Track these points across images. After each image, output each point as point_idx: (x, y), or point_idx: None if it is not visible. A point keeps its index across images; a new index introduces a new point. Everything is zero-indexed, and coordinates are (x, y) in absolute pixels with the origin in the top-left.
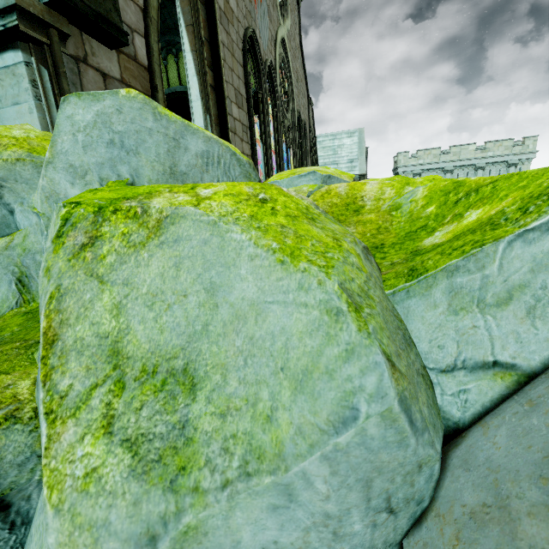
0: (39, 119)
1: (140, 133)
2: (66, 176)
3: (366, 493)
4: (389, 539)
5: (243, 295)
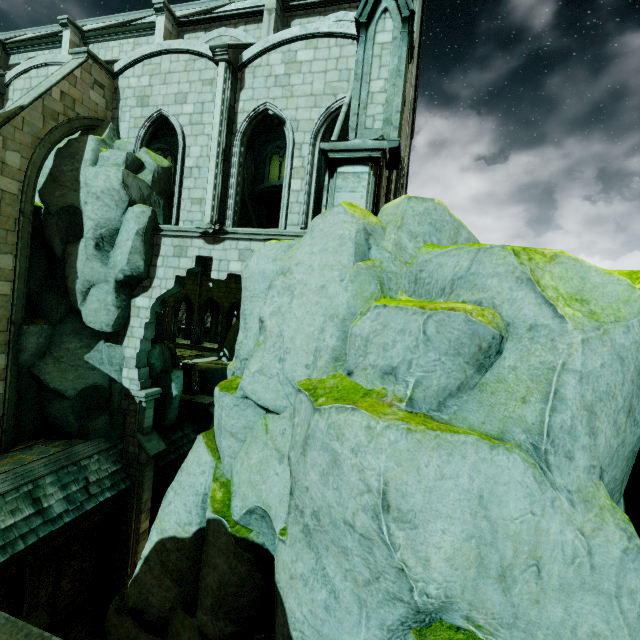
0: (365, 202)
1: (443, 222)
2: (407, 236)
3: None
4: None
5: (595, 281)
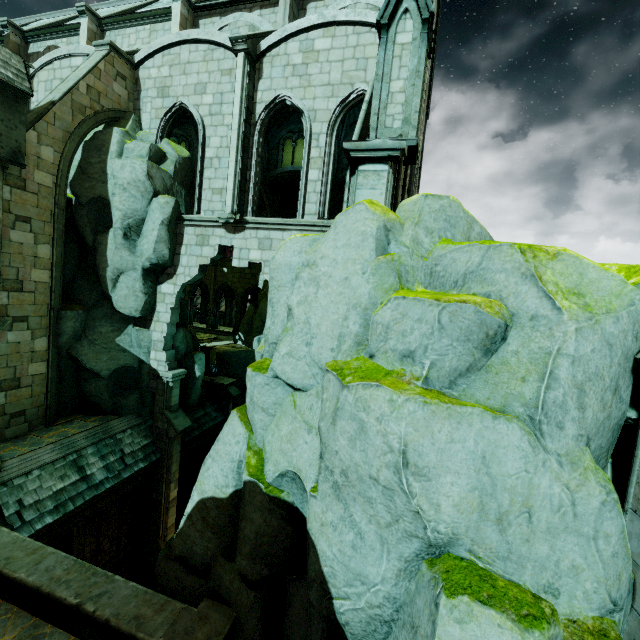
0: (384, 199)
1: (457, 218)
2: (423, 232)
3: (633, 327)
4: (633, 352)
5: (591, 277)
